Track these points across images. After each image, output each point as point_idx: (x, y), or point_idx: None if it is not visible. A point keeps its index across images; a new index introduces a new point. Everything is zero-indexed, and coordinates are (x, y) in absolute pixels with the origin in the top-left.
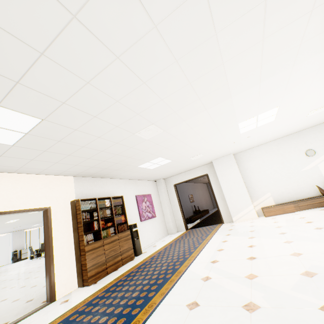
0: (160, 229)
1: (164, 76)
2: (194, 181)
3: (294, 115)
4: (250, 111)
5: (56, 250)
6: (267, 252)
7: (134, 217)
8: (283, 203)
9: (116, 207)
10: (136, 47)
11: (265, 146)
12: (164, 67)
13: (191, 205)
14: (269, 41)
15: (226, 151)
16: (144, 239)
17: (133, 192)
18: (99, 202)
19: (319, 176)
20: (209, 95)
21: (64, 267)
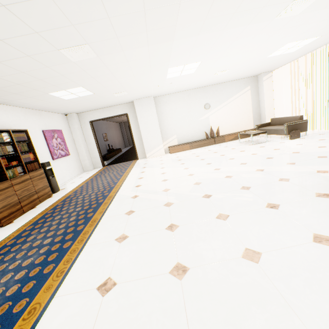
0: (75, 167)
1: None
2: (108, 119)
3: (207, 72)
4: (181, 59)
5: None
6: (174, 176)
7: (45, 155)
8: (183, 144)
9: (19, 143)
10: None
11: (179, 94)
12: None
13: (105, 144)
14: None
15: (149, 93)
16: (58, 177)
17: (38, 126)
18: None
19: (208, 125)
20: (156, 31)
21: None
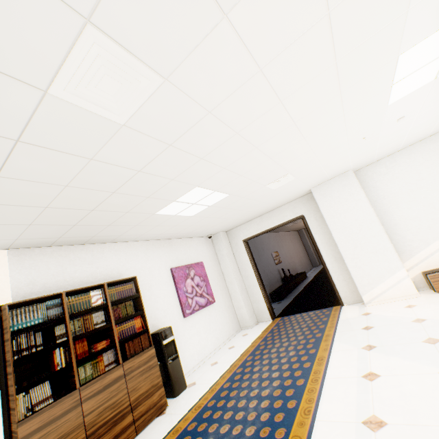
0: (224, 323)
1: None
2: (278, 229)
3: None
4: None
5: None
6: None
7: (170, 311)
8: None
9: (123, 301)
10: None
11: (421, 145)
12: None
13: (277, 268)
14: None
15: (341, 163)
16: (192, 350)
17: (165, 263)
18: (74, 301)
19: None
20: None
21: None
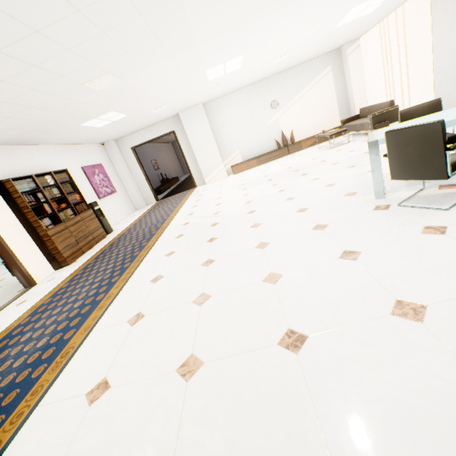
0: (125, 205)
1: (127, 27)
2: (155, 141)
3: (260, 63)
4: (217, 59)
5: (9, 242)
6: (229, 199)
7: (90, 195)
8: (249, 160)
9: (63, 185)
10: (100, 3)
11: (236, 94)
12: (128, 20)
13: (157, 173)
14: (226, 4)
15: (195, 100)
16: (109, 218)
17: (76, 163)
18: (39, 181)
19: (278, 130)
20: (174, 44)
21: (28, 256)
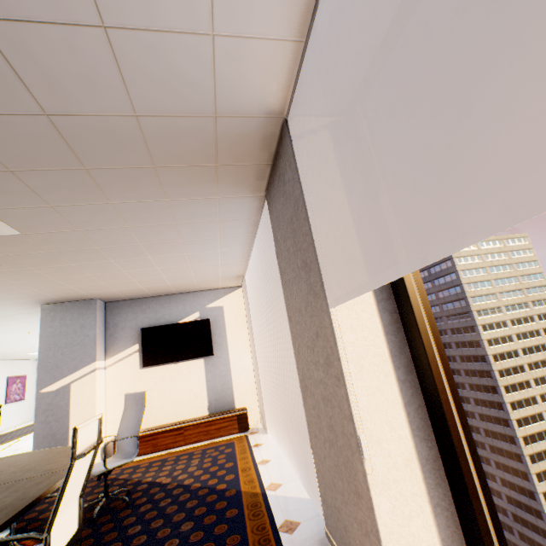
0: (26, 413)
1: None
2: None
3: None
4: None
5: None
6: None
7: (0, 399)
8: None
9: None
10: None
11: None
12: None
13: None
14: None
15: None
16: (4, 421)
17: (6, 373)
18: None
19: None
20: None
21: None
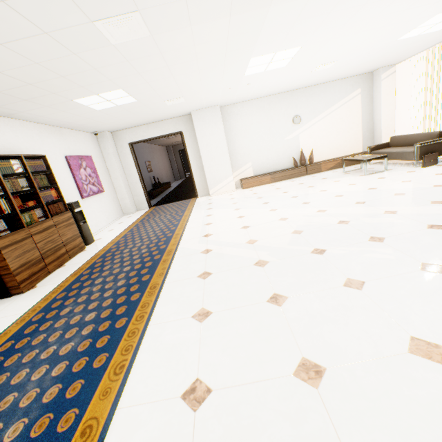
0: (112, 209)
1: None
2: (152, 141)
3: (304, 66)
4: (274, 41)
5: None
6: (258, 221)
7: (71, 192)
8: (261, 175)
9: (36, 175)
10: None
11: (257, 102)
12: None
13: (149, 176)
14: None
15: (215, 100)
16: (91, 223)
17: (59, 150)
18: None
19: (297, 147)
20: None
21: None
